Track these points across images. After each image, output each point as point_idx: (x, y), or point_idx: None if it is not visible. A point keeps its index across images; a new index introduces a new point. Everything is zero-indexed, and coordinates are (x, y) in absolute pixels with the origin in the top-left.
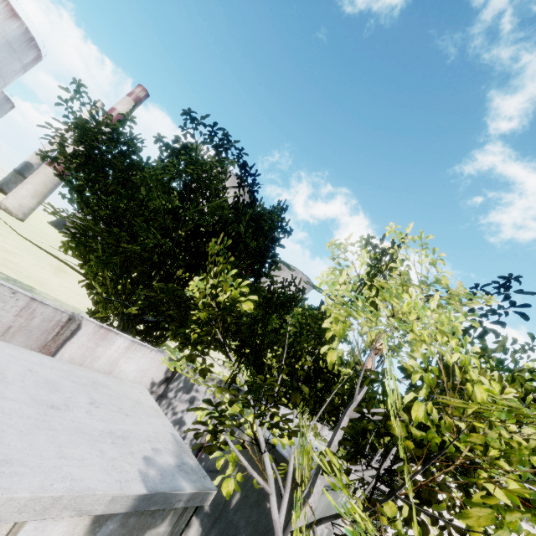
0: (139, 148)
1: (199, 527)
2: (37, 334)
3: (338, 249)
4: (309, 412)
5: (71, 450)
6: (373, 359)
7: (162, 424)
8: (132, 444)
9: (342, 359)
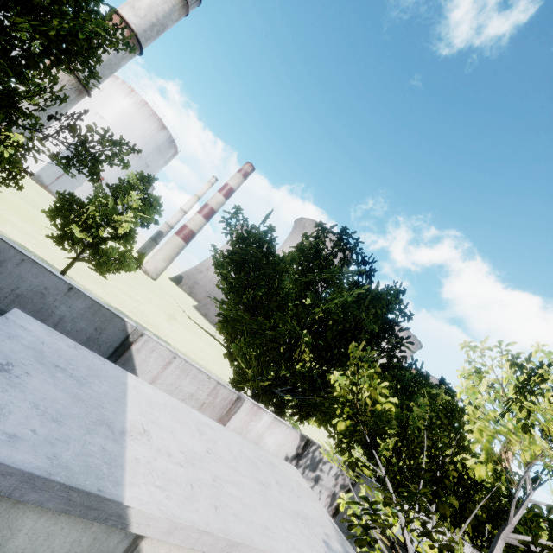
0: (275, 248)
1: None
2: (217, 409)
3: (474, 352)
4: (449, 521)
5: (286, 524)
6: (526, 476)
7: (320, 508)
8: (312, 526)
9: (475, 453)
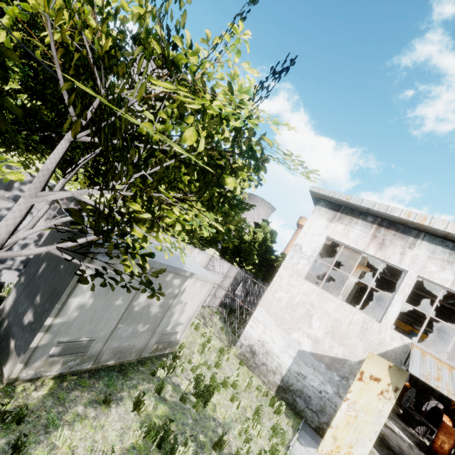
0: None
1: (15, 293)
2: None
3: None
4: (88, 178)
5: None
6: None
7: None
8: None
9: None
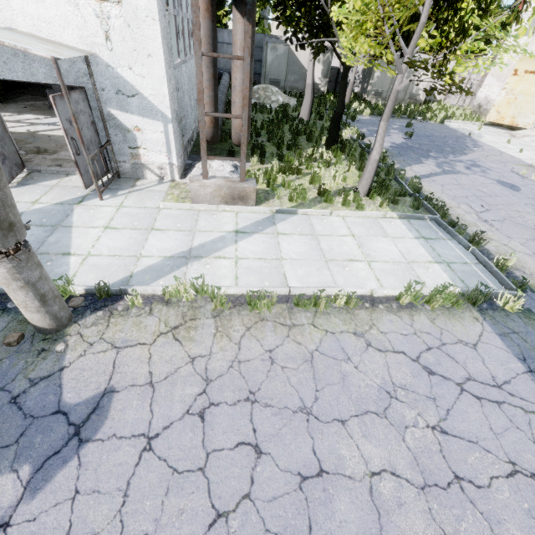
0: None
1: (360, 85)
2: None
3: None
4: None
5: None
6: None
7: None
8: None
9: None
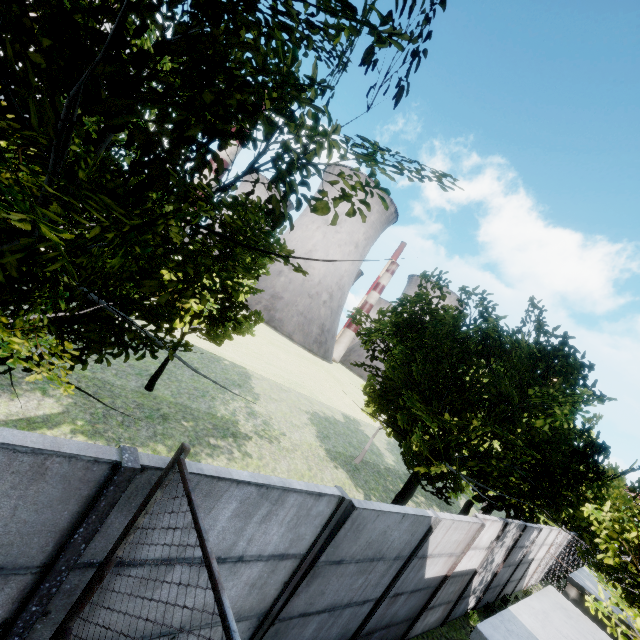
0: (457, 330)
1: None
2: (467, 540)
3: None
4: None
5: None
6: None
7: (606, 636)
8: None
9: None
